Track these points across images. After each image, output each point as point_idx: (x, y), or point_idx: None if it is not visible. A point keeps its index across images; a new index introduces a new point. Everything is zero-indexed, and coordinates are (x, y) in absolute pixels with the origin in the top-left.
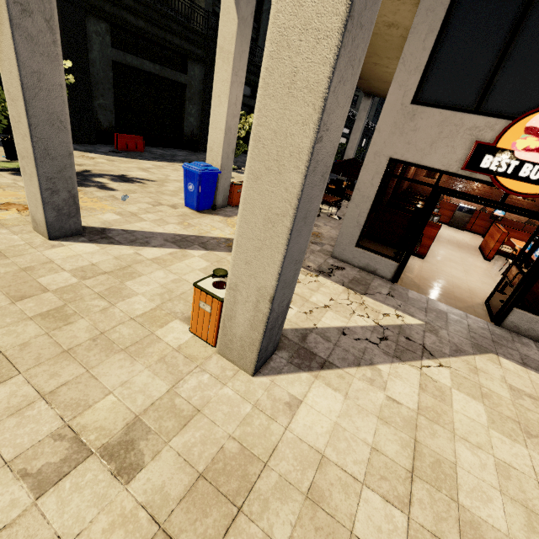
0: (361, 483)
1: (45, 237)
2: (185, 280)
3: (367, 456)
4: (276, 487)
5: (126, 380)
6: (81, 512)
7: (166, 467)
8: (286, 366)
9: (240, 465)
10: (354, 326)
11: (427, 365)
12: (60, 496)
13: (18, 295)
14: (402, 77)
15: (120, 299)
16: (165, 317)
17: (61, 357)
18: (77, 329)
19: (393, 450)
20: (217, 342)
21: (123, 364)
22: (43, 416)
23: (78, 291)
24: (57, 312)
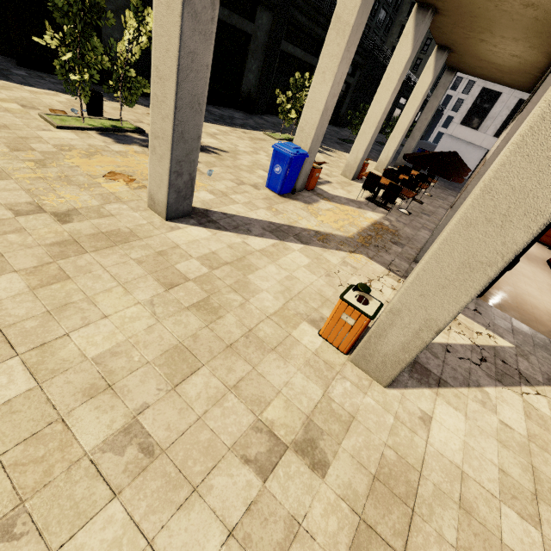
0: (498, 500)
1: (162, 217)
2: (296, 277)
3: (497, 476)
4: (434, 494)
5: (287, 380)
6: (299, 497)
7: (346, 467)
8: (409, 381)
9: (401, 471)
10: (454, 343)
11: (526, 392)
12: (279, 482)
13: (167, 282)
14: None
15: (251, 294)
16: (294, 318)
17: (228, 352)
18: (228, 324)
19: (516, 472)
20: (353, 352)
21: (278, 364)
22: (238, 409)
23: (213, 283)
24: (206, 304)
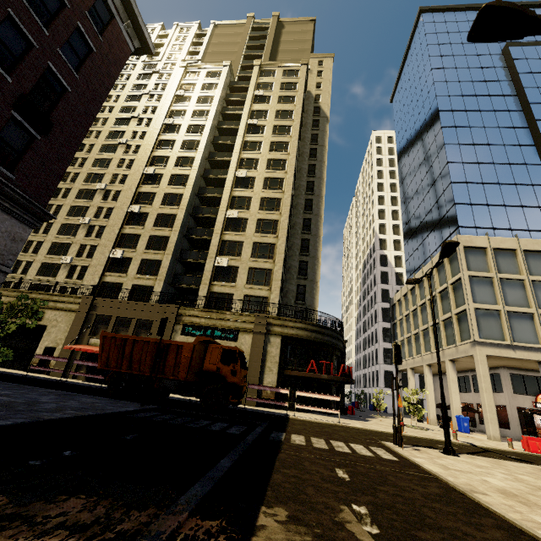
0: None
1: (499, 441)
2: None
3: None
4: None
5: None
6: None
7: None
8: None
9: None
10: None
11: None
12: None
13: None
14: (508, 388)
15: None
16: None
17: None
18: None
19: None
20: None
21: None
22: None
23: None
24: None
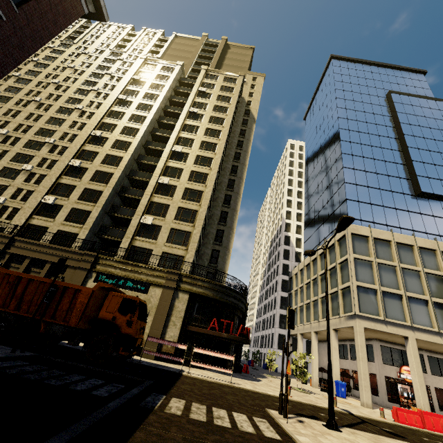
0: None
1: (371, 408)
2: None
3: None
4: None
5: None
6: None
7: None
8: None
9: None
10: None
11: None
12: None
13: None
14: (379, 358)
15: None
16: None
17: None
18: None
19: None
20: None
21: None
22: None
23: None
24: None
